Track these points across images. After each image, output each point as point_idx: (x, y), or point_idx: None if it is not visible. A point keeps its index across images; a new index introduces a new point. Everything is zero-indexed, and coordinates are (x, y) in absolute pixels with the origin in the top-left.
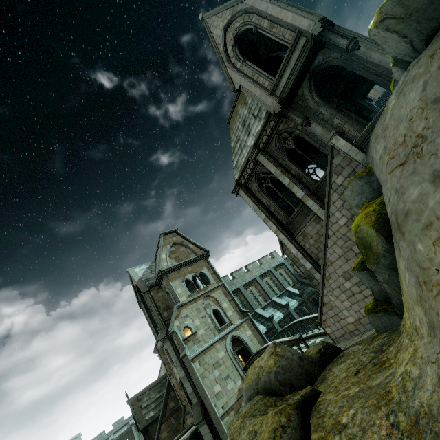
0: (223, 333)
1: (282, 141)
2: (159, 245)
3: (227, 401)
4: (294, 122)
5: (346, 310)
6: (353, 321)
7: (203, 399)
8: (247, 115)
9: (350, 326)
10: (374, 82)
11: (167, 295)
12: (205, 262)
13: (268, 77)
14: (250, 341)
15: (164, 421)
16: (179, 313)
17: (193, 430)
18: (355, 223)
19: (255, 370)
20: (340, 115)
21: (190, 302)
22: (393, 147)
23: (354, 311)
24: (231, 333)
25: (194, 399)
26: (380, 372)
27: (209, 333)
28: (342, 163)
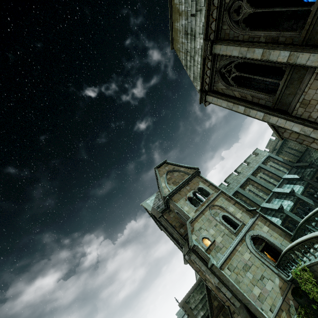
0: (240, 236)
1: (235, 14)
2: (157, 177)
3: (272, 302)
4: None
5: None
6: None
7: (247, 304)
8: (185, 22)
9: None
10: None
11: (177, 215)
12: (199, 178)
13: None
14: (270, 236)
15: None
16: (192, 228)
17: None
18: None
19: None
20: None
21: (199, 215)
22: None
23: None
24: (247, 233)
25: (236, 302)
26: None
27: (226, 239)
28: None
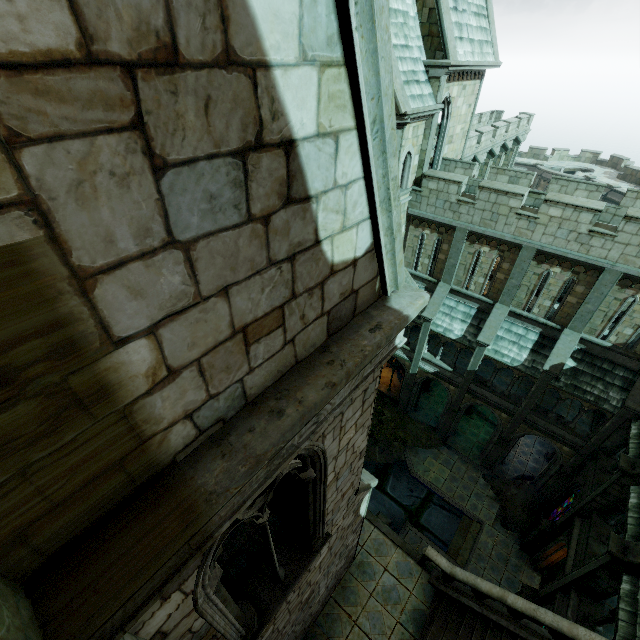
0: None
1: None
2: None
3: None
4: None
5: None
6: None
7: None
8: None
9: None
10: None
11: None
12: None
13: None
14: None
15: None
16: None
17: None
18: None
19: None
20: None
21: None
22: None
23: None
24: None
25: None
26: None
27: None
28: None
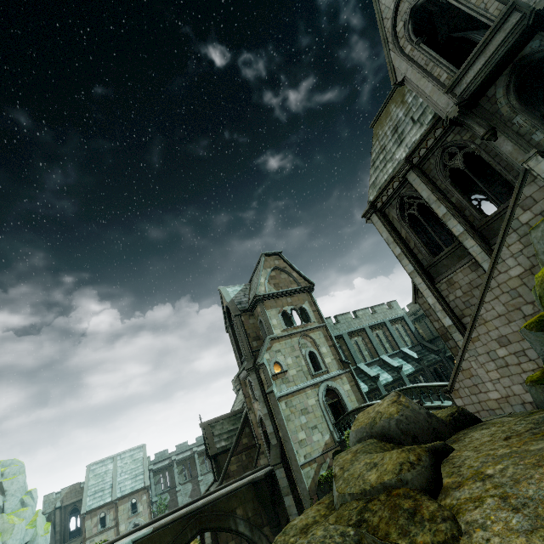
0: (317, 380)
1: (447, 157)
2: (257, 266)
3: (310, 451)
4: (472, 132)
5: (491, 383)
6: (497, 397)
7: (285, 441)
8: (402, 118)
9: (491, 403)
10: None
11: (259, 324)
12: (308, 297)
13: (448, 68)
14: (347, 396)
15: (235, 454)
16: (270, 346)
17: (268, 470)
18: (542, 271)
19: (369, 415)
20: None
21: (285, 337)
22: None
23: (502, 385)
24: (326, 381)
25: (274, 439)
26: (542, 440)
27: (301, 376)
28: (535, 195)
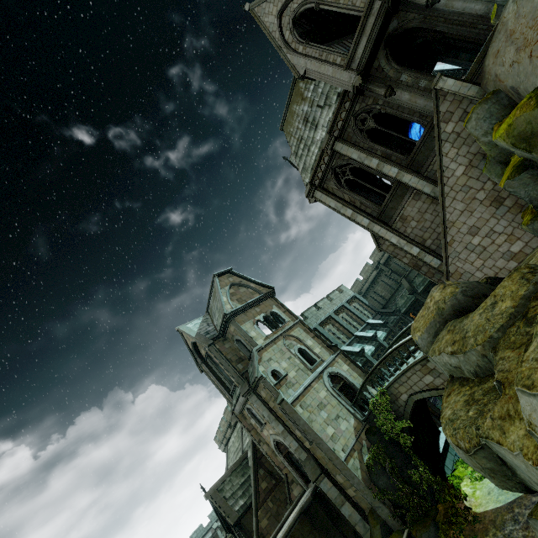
0: (318, 372)
1: (360, 123)
2: (212, 291)
3: (345, 442)
4: (373, 97)
5: (479, 271)
6: None
7: (318, 444)
8: (308, 110)
9: None
10: (436, 59)
11: (237, 344)
12: (273, 301)
13: (340, 52)
14: (350, 376)
15: (260, 506)
16: (260, 358)
17: (312, 489)
18: (502, 129)
19: (428, 312)
20: (426, 76)
21: (269, 344)
22: (536, 34)
23: (488, 268)
24: (326, 370)
25: (303, 454)
26: None
27: (301, 374)
28: (450, 109)
